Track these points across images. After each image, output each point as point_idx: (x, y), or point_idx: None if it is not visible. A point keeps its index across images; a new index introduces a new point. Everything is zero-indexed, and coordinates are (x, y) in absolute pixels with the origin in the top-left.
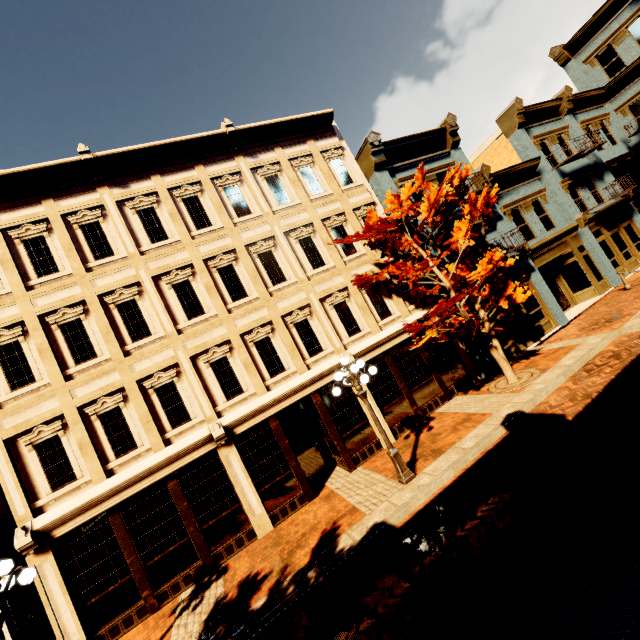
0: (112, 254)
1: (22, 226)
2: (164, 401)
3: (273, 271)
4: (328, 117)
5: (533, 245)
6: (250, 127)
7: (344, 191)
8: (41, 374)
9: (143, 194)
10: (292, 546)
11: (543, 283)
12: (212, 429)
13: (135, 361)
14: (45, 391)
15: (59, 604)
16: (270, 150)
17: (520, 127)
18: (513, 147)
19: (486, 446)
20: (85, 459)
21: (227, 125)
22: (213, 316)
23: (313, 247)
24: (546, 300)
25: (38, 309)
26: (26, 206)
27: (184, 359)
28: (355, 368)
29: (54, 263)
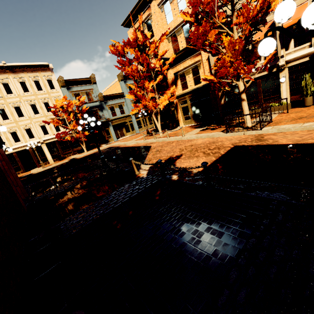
0: None
1: None
2: None
3: (19, 113)
4: (47, 65)
5: (113, 118)
6: (13, 65)
7: (51, 91)
8: None
9: None
10: None
11: (112, 129)
12: None
13: None
14: None
15: None
16: (22, 73)
17: (122, 80)
18: (120, 86)
19: (62, 163)
20: None
21: (4, 63)
22: None
23: (36, 107)
24: (112, 134)
25: None
26: None
27: None
28: (32, 144)
29: None
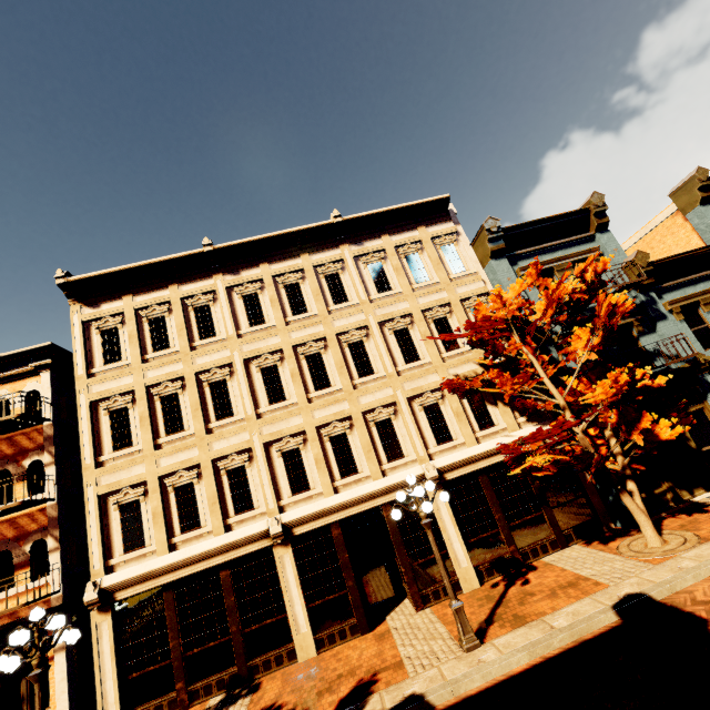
0: (215, 335)
1: (150, 307)
2: (233, 484)
3: (361, 362)
4: (443, 202)
5: None
6: (358, 217)
7: (453, 279)
8: (138, 440)
9: (250, 281)
10: (324, 686)
11: None
12: (270, 524)
13: (214, 440)
14: (137, 456)
15: (106, 668)
16: (377, 237)
17: (704, 202)
18: (693, 226)
19: (583, 633)
20: (155, 528)
21: (335, 216)
22: (293, 404)
23: (409, 339)
24: None
25: (147, 380)
26: (157, 290)
27: (258, 444)
28: (418, 492)
29: (168, 340)
